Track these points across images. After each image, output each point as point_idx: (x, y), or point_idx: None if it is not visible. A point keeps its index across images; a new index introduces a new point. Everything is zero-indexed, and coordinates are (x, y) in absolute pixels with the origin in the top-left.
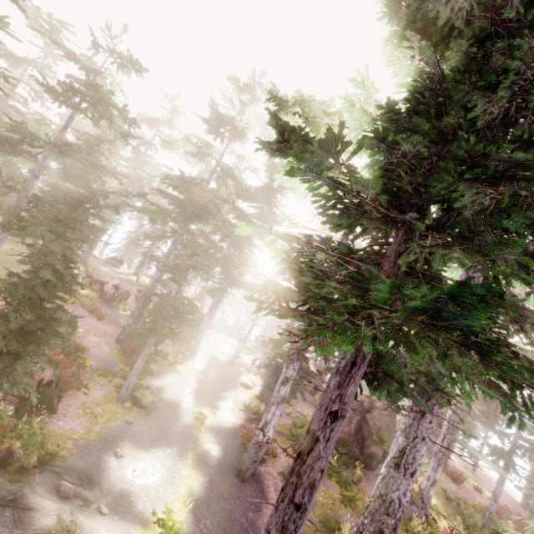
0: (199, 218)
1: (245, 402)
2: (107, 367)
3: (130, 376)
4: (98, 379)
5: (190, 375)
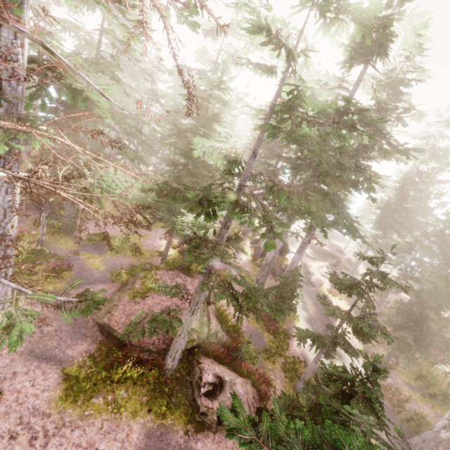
0: (327, 184)
1: (361, 347)
2: (262, 345)
3: (305, 374)
4: (265, 363)
5: (301, 317)
